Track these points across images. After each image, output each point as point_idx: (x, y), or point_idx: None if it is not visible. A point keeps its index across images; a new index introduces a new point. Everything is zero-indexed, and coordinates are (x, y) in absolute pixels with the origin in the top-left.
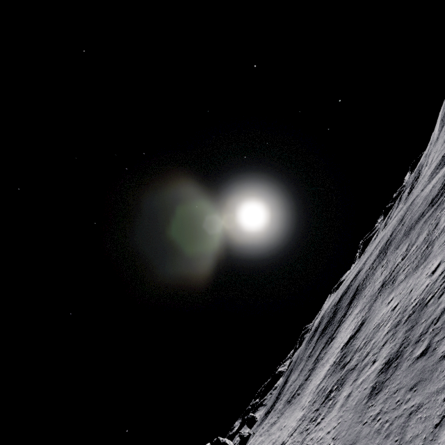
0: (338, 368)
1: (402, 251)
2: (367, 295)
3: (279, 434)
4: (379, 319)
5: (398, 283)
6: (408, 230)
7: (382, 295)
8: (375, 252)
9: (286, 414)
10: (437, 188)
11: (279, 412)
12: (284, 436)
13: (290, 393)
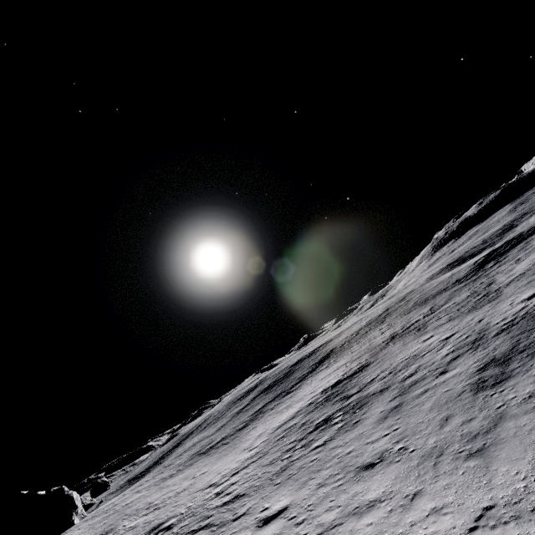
0: (331, 403)
1: (422, 312)
2: (359, 350)
3: (190, 482)
4: (411, 353)
5: (436, 326)
6: (422, 301)
7: (400, 341)
8: (358, 325)
9: (200, 464)
10: (463, 273)
11: (179, 466)
12: (208, 480)
13: (204, 447)
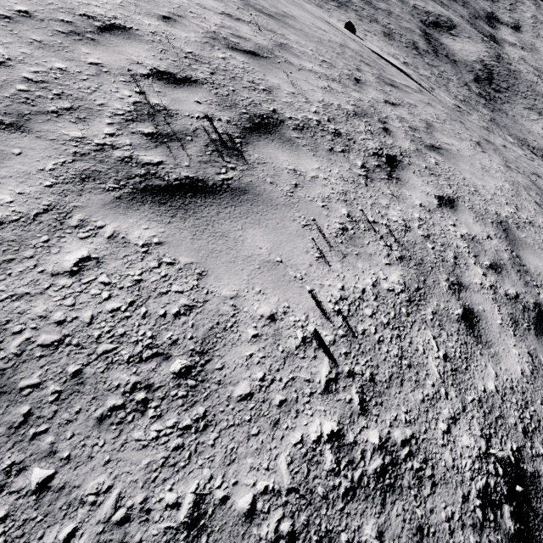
0: None
1: None
2: None
3: None
4: None
5: None
6: None
7: None
8: None
9: None
10: None
11: None
12: None
13: None
